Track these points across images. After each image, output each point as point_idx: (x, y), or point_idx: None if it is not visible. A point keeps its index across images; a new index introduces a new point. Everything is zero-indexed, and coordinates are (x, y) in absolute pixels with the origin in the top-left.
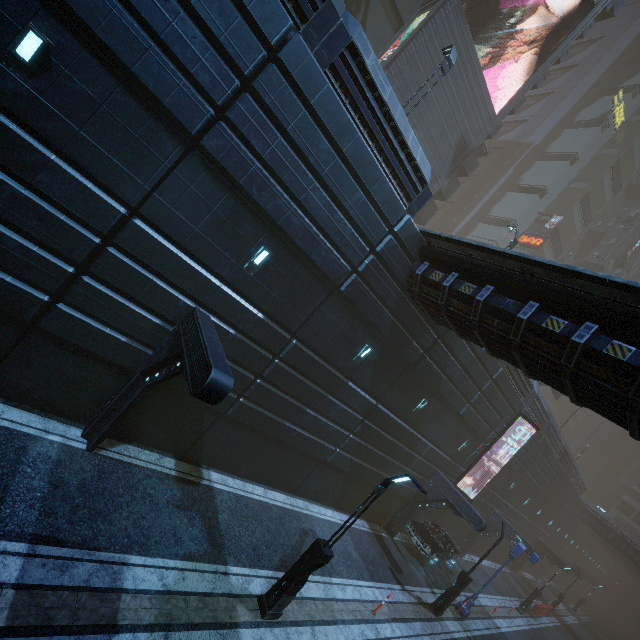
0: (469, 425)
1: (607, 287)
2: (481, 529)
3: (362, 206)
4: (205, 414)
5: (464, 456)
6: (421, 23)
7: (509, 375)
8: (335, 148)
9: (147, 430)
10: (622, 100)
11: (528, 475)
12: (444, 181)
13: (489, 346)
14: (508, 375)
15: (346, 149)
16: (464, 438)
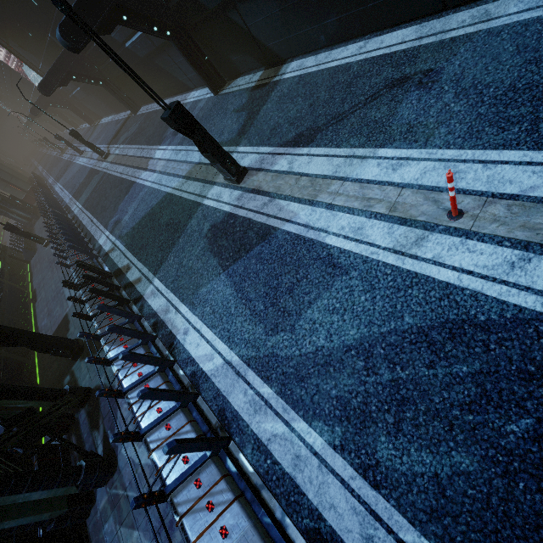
0: None
1: None
2: None
3: None
4: (229, 15)
5: None
6: None
7: None
8: None
9: (235, 61)
10: None
11: None
12: None
13: None
14: None
15: None
16: None
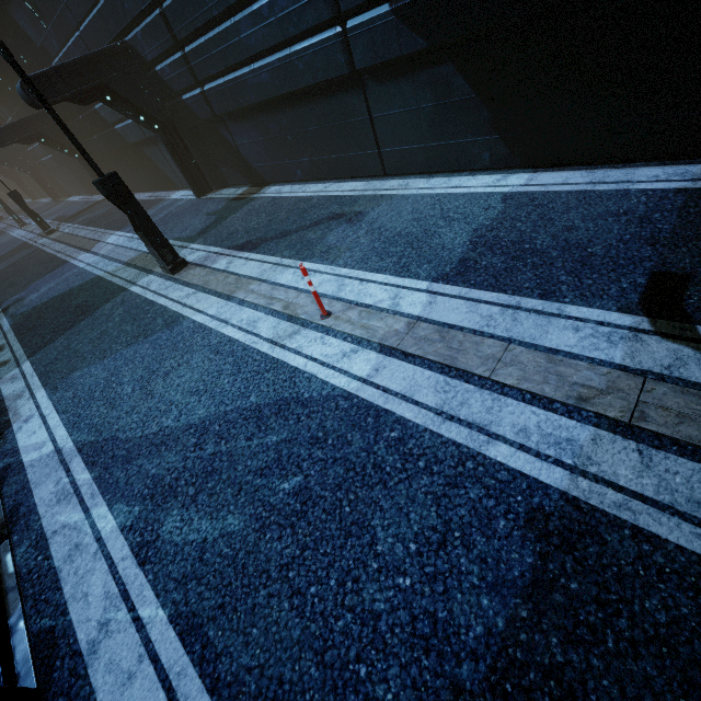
0: None
1: None
2: None
3: None
4: (220, 130)
5: None
6: None
7: None
8: None
9: (224, 172)
10: None
11: None
12: None
13: None
14: None
15: None
16: None
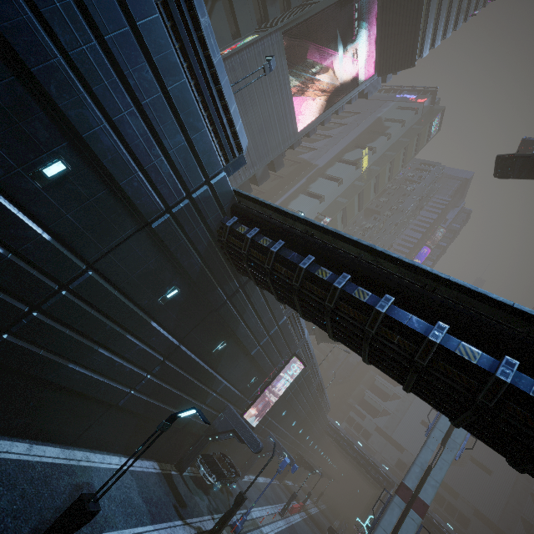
0: (258, 364)
1: (357, 249)
2: (258, 451)
3: (182, 150)
4: None
5: (252, 391)
6: (253, 39)
7: (290, 324)
8: (160, 83)
9: None
10: (367, 154)
11: (296, 403)
12: (259, 169)
13: (277, 292)
14: (289, 323)
15: (171, 88)
16: (253, 375)
